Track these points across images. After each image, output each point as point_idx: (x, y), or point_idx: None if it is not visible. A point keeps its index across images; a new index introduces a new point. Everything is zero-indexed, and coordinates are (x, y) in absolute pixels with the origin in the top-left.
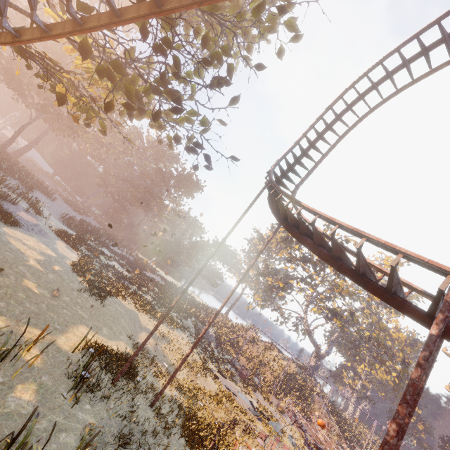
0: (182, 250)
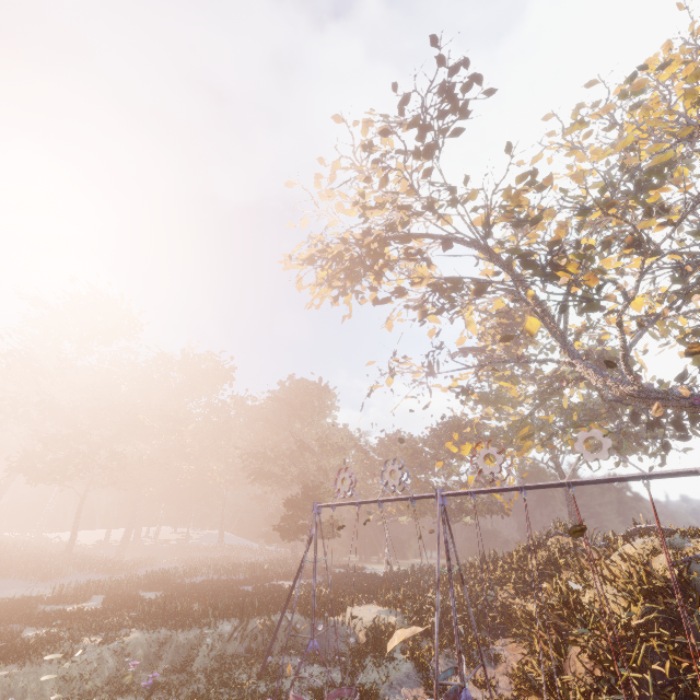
0: (321, 495)
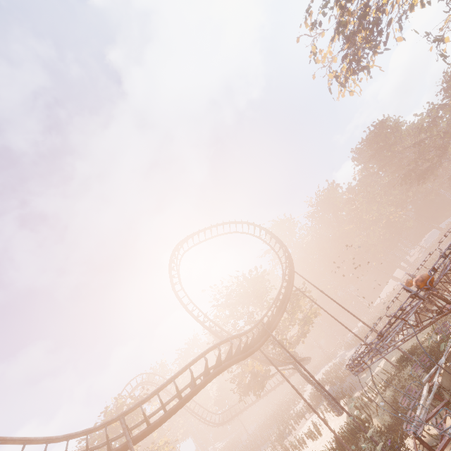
0: None
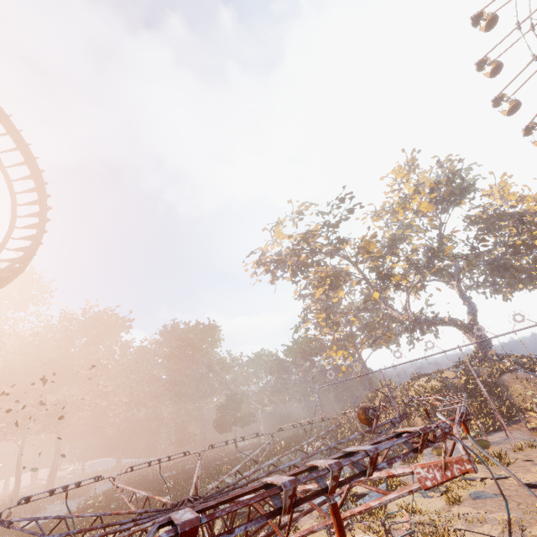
0: (241, 398)
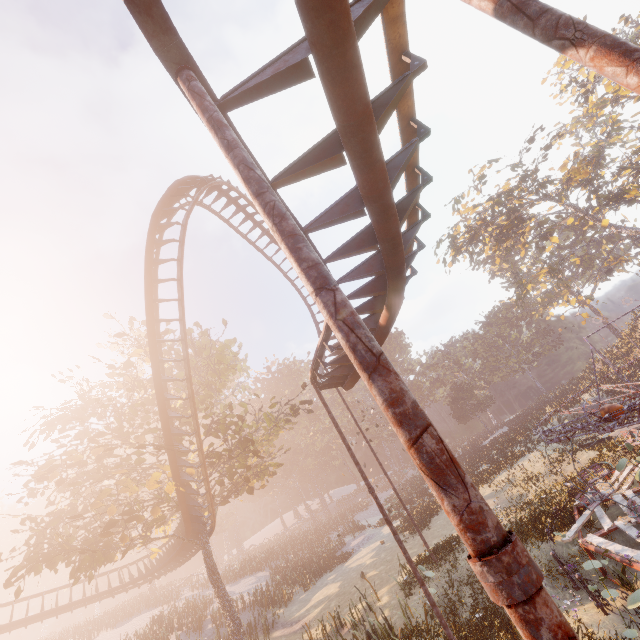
0: (469, 386)
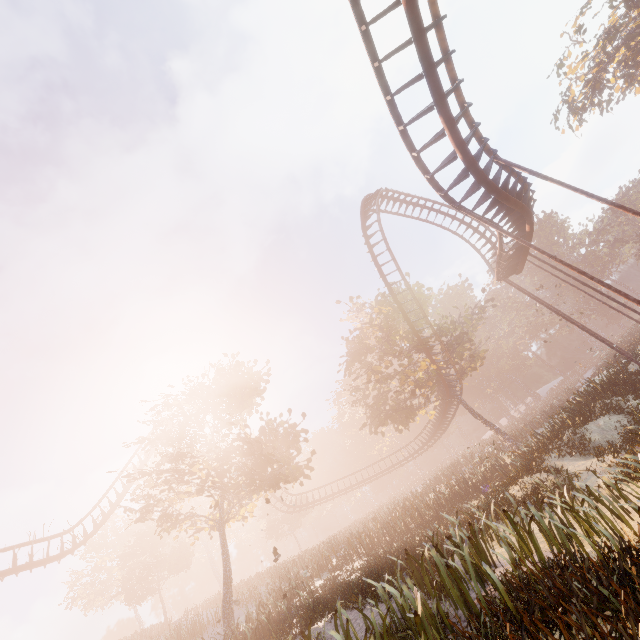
0: None
